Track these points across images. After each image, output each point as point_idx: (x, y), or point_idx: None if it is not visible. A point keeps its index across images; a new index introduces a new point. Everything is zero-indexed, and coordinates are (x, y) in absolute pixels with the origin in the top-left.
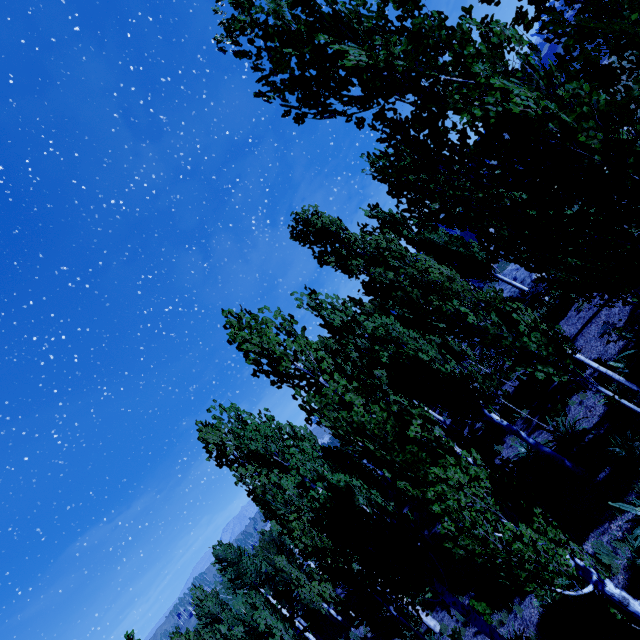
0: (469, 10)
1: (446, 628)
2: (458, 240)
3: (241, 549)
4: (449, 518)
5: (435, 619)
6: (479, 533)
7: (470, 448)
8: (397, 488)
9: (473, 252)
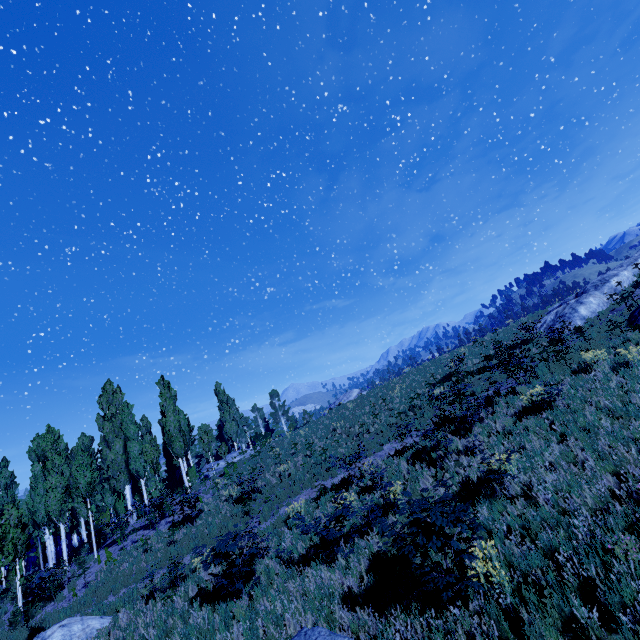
0: None
1: None
2: None
3: None
4: None
5: None
6: None
7: None
8: None
9: None
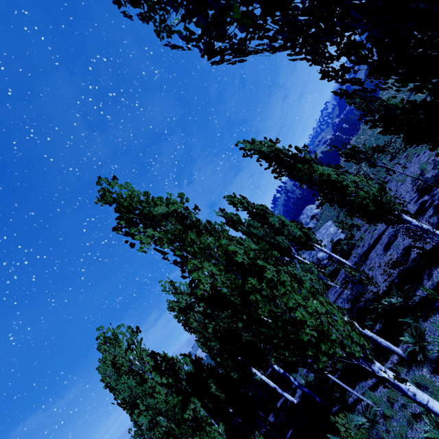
0: (199, 219)
1: None
2: (270, 234)
3: None
4: None
5: None
6: None
7: (223, 419)
8: None
9: (279, 242)
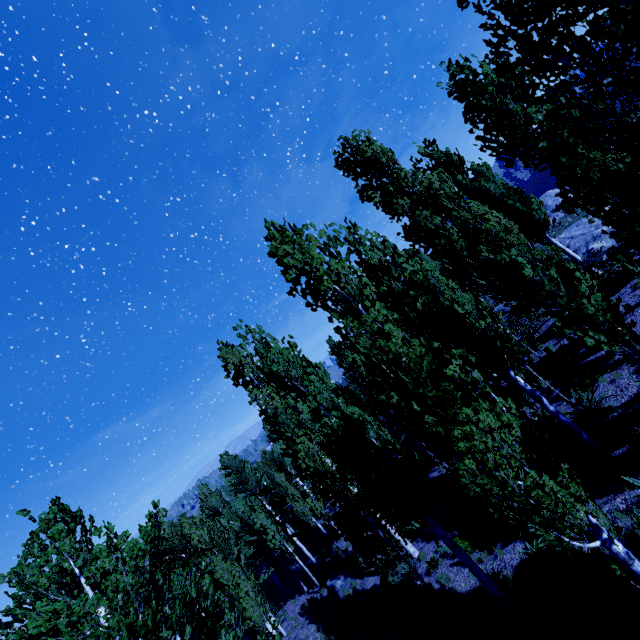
0: None
1: (424, 556)
2: (517, 193)
3: (245, 461)
4: (472, 457)
5: (415, 547)
6: (500, 476)
7: (505, 397)
8: (421, 423)
9: (531, 209)
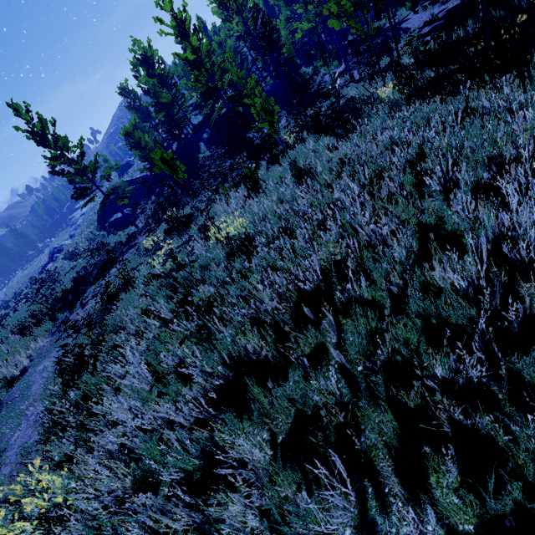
0: None
1: None
2: None
3: None
4: None
5: None
6: None
7: None
8: None
9: None
